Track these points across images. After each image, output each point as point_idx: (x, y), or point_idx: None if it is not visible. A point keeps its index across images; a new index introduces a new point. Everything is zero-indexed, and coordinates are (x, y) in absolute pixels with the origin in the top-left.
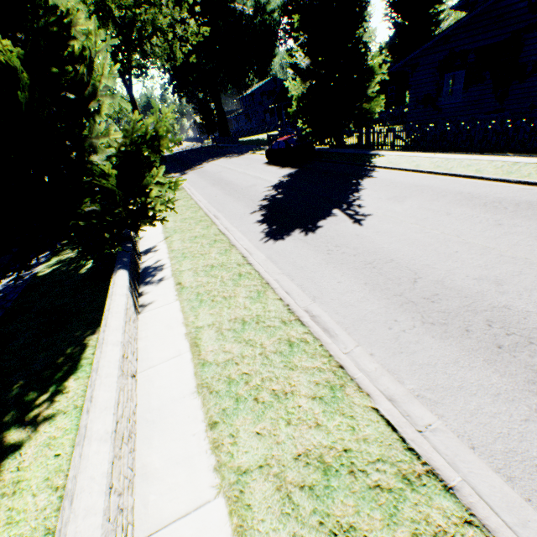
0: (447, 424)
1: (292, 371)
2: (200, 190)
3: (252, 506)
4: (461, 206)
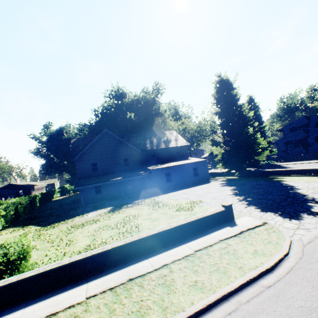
0: None
1: None
2: None
3: None
4: (316, 164)
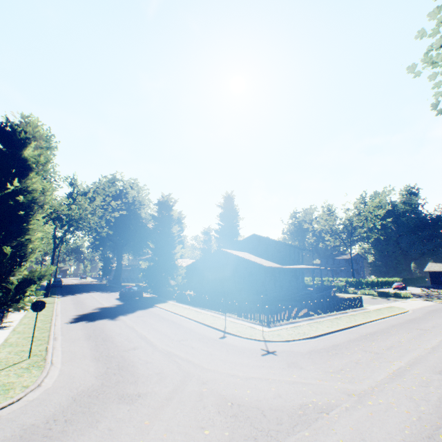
0: (62, 349)
1: (34, 342)
2: (64, 304)
3: (0, 354)
4: (152, 320)
